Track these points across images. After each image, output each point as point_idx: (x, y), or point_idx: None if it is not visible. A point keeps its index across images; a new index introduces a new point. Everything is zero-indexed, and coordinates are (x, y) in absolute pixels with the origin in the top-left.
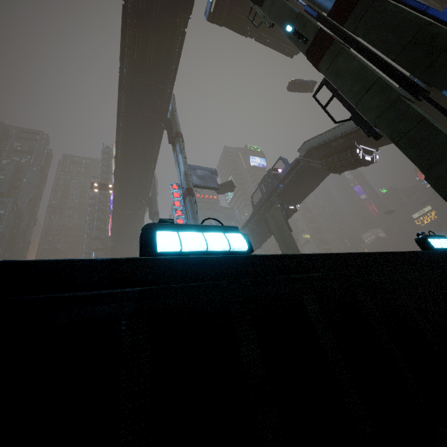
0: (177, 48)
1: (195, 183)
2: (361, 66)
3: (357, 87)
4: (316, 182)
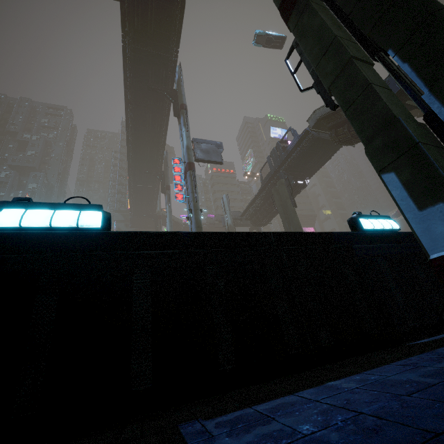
0: (178, 10)
1: (198, 157)
2: (322, 22)
3: (317, 49)
4: (327, 155)
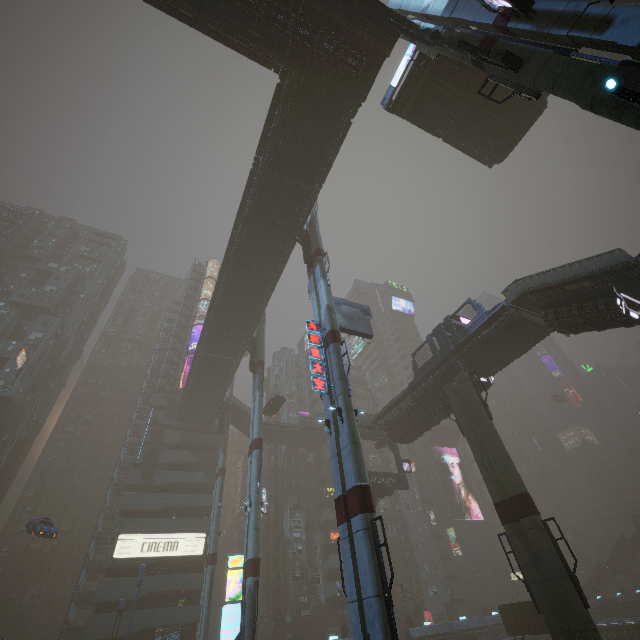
0: (336, 141)
1: (339, 324)
2: None
3: None
4: (526, 344)
